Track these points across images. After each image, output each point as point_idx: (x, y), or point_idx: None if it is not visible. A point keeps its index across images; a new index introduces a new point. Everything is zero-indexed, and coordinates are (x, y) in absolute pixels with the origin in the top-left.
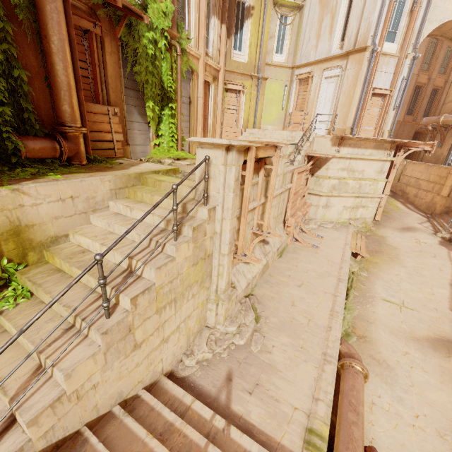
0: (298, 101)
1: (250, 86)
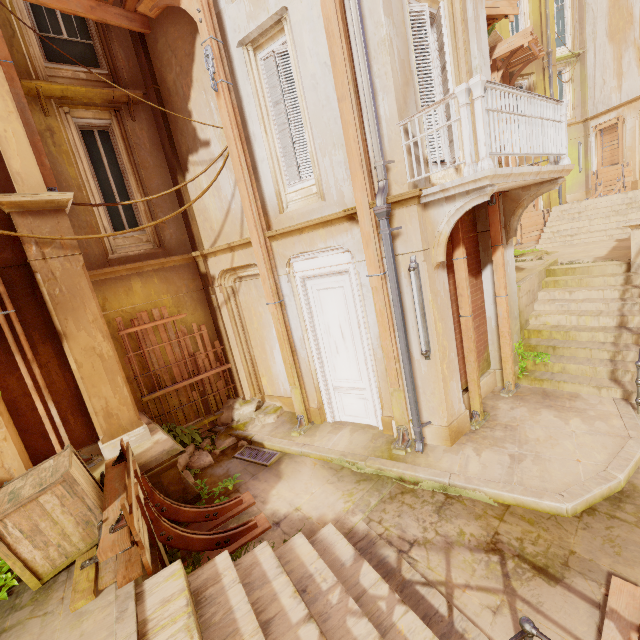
0: (604, 154)
1: (545, 162)
